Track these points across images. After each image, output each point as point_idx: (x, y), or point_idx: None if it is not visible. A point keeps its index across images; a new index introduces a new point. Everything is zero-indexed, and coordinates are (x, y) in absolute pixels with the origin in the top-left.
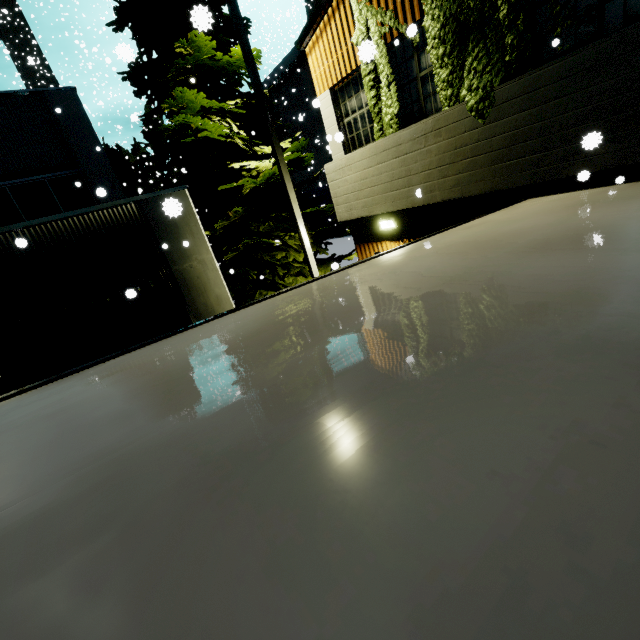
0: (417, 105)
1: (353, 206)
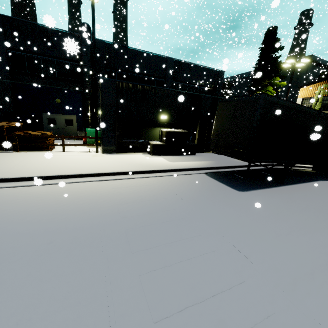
0: (324, 108)
1: None
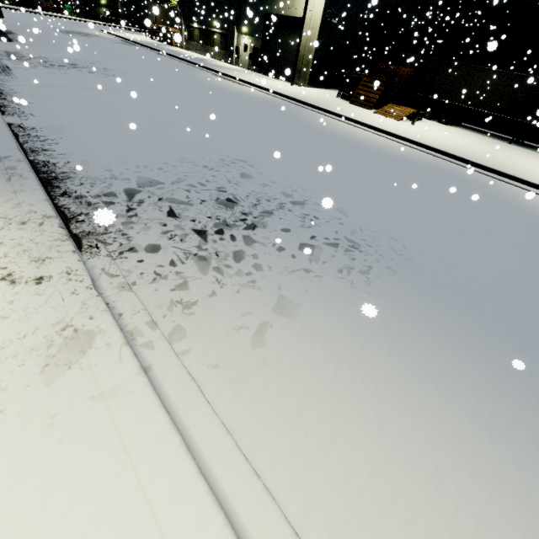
0: None
1: None
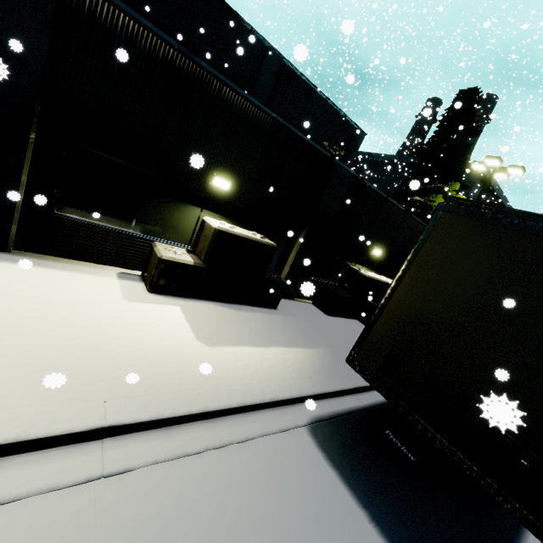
0: None
1: None
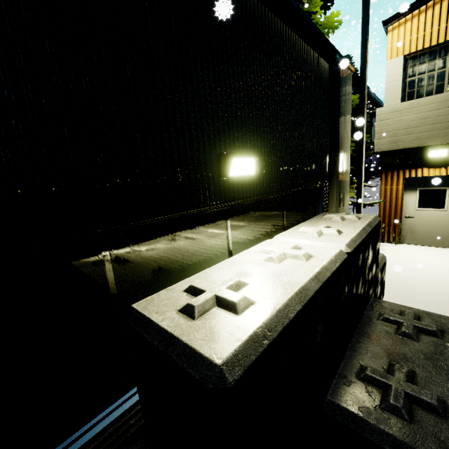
0: None
1: (400, 139)
